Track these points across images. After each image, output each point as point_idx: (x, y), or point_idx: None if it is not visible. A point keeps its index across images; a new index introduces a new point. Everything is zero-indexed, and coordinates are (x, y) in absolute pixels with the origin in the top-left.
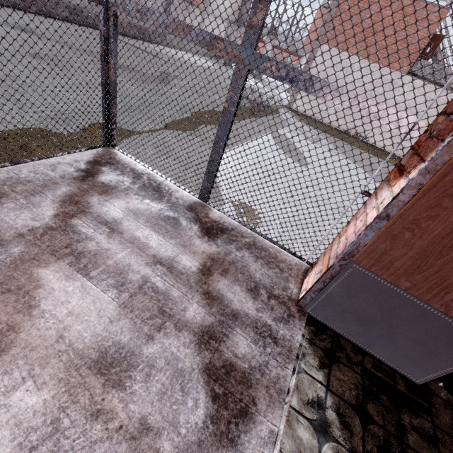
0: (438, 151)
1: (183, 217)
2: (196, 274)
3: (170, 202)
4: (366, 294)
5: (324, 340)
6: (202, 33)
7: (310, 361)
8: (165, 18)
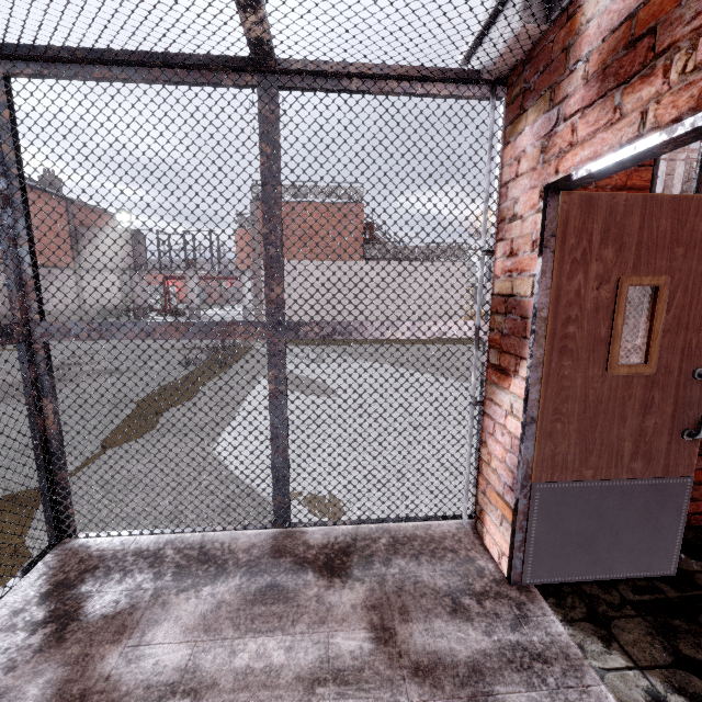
0: (532, 348)
1: (281, 574)
2: (378, 653)
3: (242, 563)
4: (567, 510)
5: (574, 605)
6: (208, 325)
7: (593, 649)
8: (143, 325)
